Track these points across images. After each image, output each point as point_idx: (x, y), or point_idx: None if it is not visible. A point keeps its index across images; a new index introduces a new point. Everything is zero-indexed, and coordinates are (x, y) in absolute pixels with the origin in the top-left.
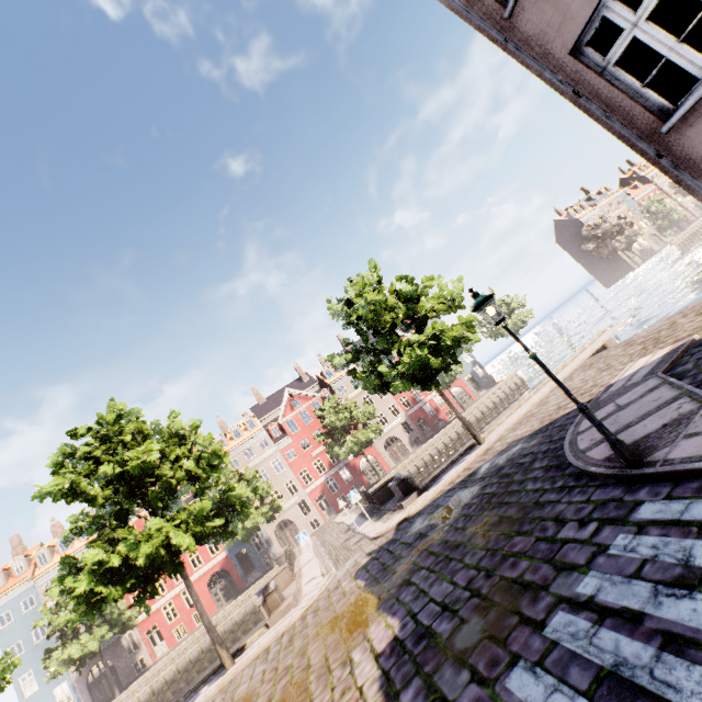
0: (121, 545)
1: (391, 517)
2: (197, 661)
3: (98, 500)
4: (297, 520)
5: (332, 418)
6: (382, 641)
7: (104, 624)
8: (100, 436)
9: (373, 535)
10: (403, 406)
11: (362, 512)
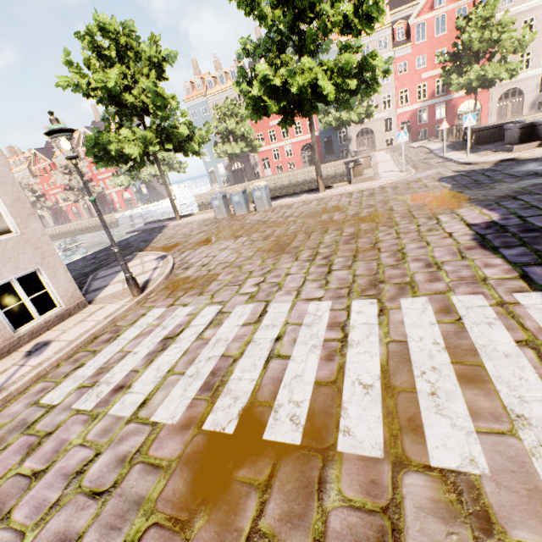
0: (283, 69)
1: (489, 154)
2: (287, 187)
3: (267, 21)
4: (377, 133)
5: (474, 34)
6: (475, 219)
7: (243, 142)
8: None
9: (464, 161)
10: None
11: (449, 145)
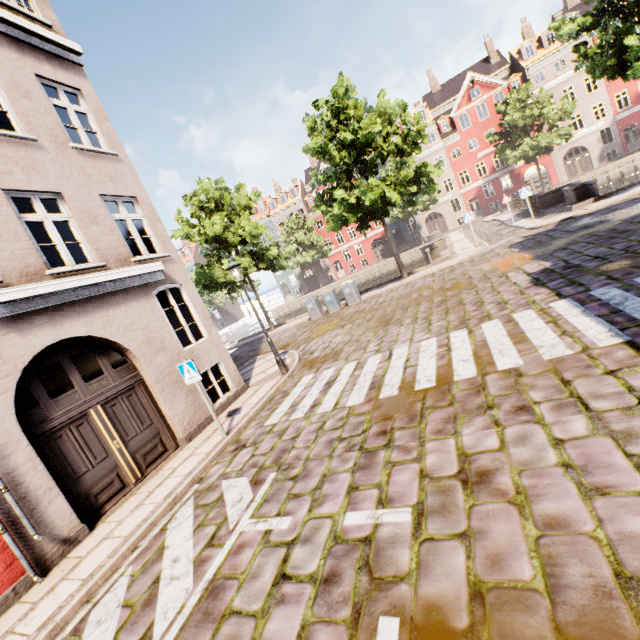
0: (356, 191)
1: (553, 216)
2: (365, 284)
3: (336, 160)
4: (446, 215)
5: (515, 115)
6: (533, 270)
7: (313, 250)
8: (334, 109)
9: (530, 227)
10: (615, 106)
11: (519, 214)
